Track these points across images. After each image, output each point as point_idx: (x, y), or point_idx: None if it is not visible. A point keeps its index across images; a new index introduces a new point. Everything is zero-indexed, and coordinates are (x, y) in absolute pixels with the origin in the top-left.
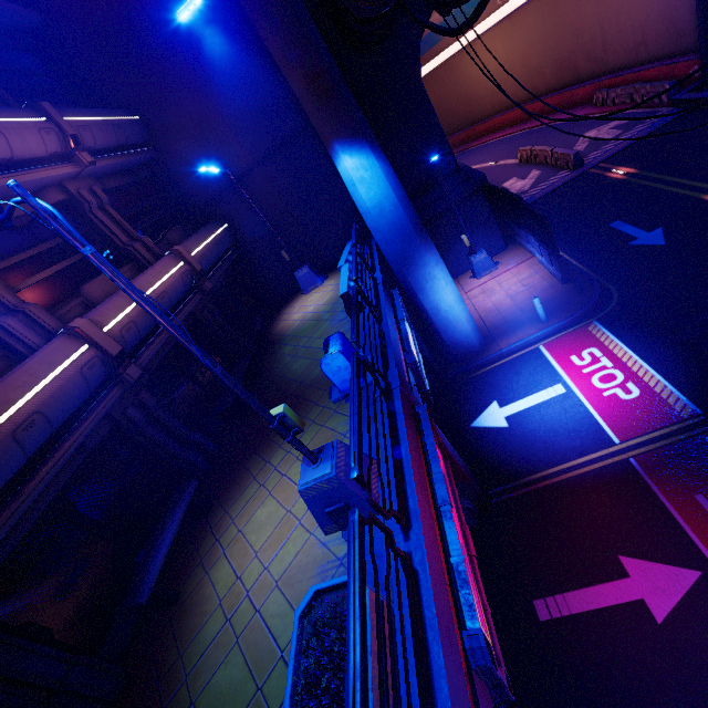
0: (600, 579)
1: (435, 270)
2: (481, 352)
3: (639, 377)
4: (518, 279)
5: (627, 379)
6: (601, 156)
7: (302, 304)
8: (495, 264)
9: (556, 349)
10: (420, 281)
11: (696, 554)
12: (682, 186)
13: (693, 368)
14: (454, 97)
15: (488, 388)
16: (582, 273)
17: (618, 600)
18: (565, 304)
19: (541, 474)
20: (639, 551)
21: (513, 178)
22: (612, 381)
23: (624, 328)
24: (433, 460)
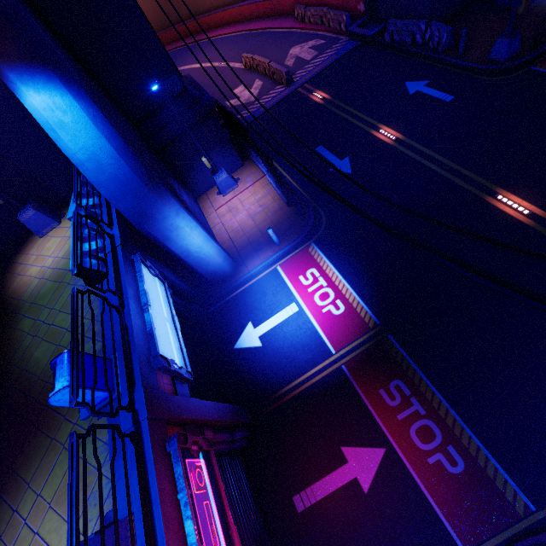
0: (331, 468)
1: (177, 221)
2: (234, 274)
3: (343, 295)
4: (255, 198)
5: (336, 297)
6: (305, 76)
7: (39, 253)
8: (235, 183)
9: (289, 269)
10: (165, 232)
11: (382, 436)
12: (358, 118)
13: (373, 286)
14: None
15: (243, 310)
16: (301, 197)
17: (343, 482)
18: (292, 227)
19: (288, 387)
20: (352, 440)
21: (242, 85)
22: (327, 298)
23: (331, 250)
24: (187, 528)
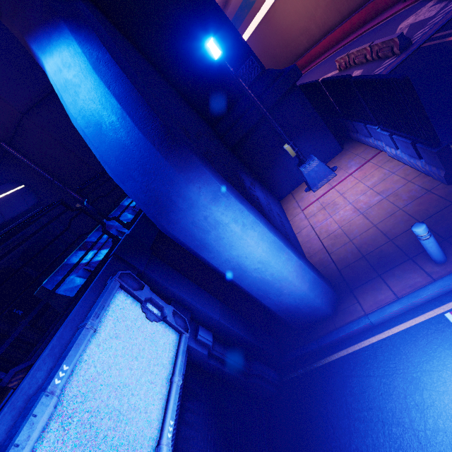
0: None
1: (213, 211)
2: (333, 314)
3: None
4: (366, 185)
5: None
6: (431, 28)
7: None
8: (331, 171)
9: None
10: (195, 233)
11: None
12: None
13: None
14: (275, 45)
15: (358, 409)
16: None
17: None
18: None
19: None
20: None
21: None
22: None
23: None
24: None
